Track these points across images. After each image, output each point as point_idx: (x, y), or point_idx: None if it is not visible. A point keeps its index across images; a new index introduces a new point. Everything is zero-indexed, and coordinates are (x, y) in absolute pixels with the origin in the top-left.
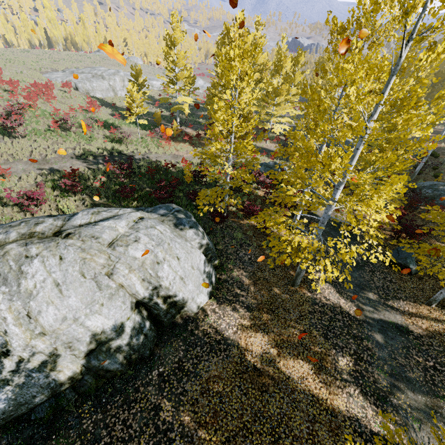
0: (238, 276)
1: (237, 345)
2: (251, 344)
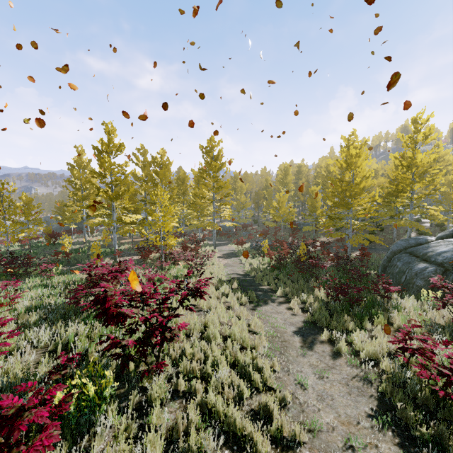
0: None
1: None
2: None
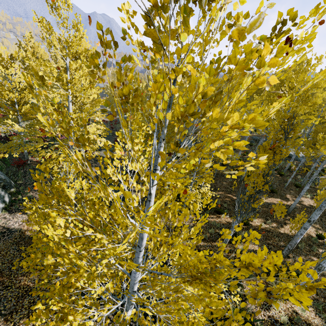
0: (32, 195)
1: (20, 230)
2: (32, 227)
